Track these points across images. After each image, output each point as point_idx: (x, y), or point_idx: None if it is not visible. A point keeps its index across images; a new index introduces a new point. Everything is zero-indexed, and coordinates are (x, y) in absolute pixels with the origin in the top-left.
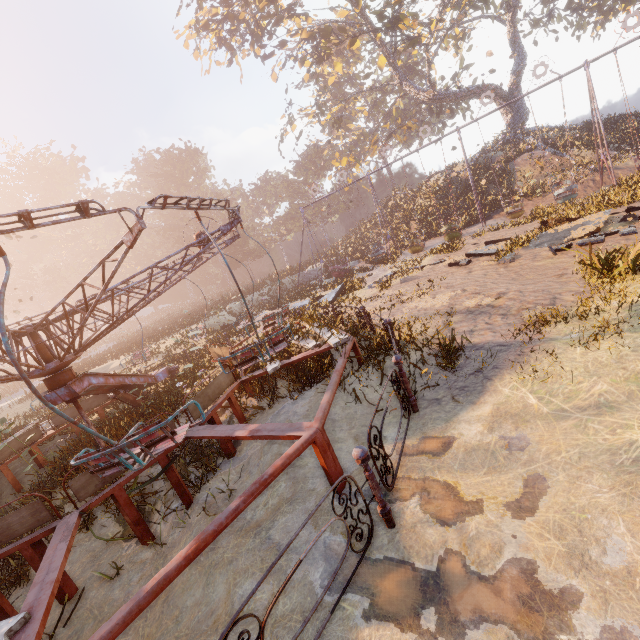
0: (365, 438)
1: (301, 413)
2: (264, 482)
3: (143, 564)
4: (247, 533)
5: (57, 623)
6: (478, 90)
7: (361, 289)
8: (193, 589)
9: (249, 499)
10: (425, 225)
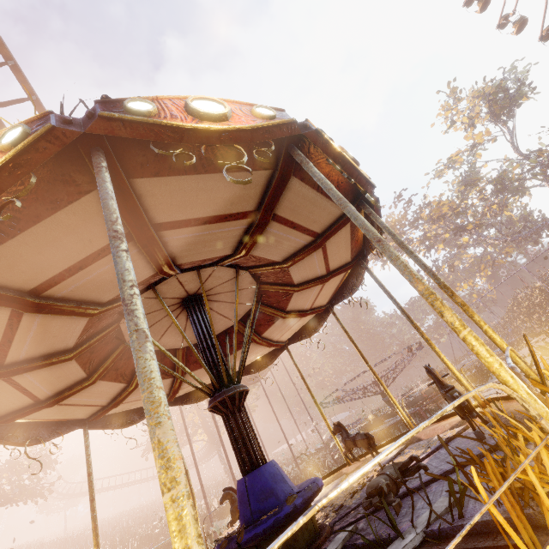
0: None
1: None
2: None
3: None
4: None
5: None
6: (542, 227)
7: None
8: None
9: None
10: (543, 315)
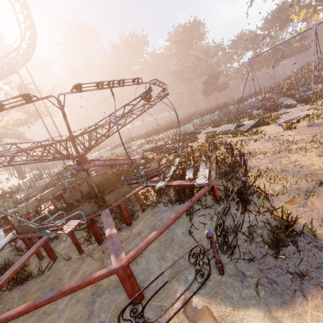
0: (176, 270)
1: (163, 221)
2: (72, 289)
3: (78, 260)
4: (92, 288)
5: (45, 268)
6: None
7: (272, 125)
8: (64, 300)
9: (60, 295)
10: None
